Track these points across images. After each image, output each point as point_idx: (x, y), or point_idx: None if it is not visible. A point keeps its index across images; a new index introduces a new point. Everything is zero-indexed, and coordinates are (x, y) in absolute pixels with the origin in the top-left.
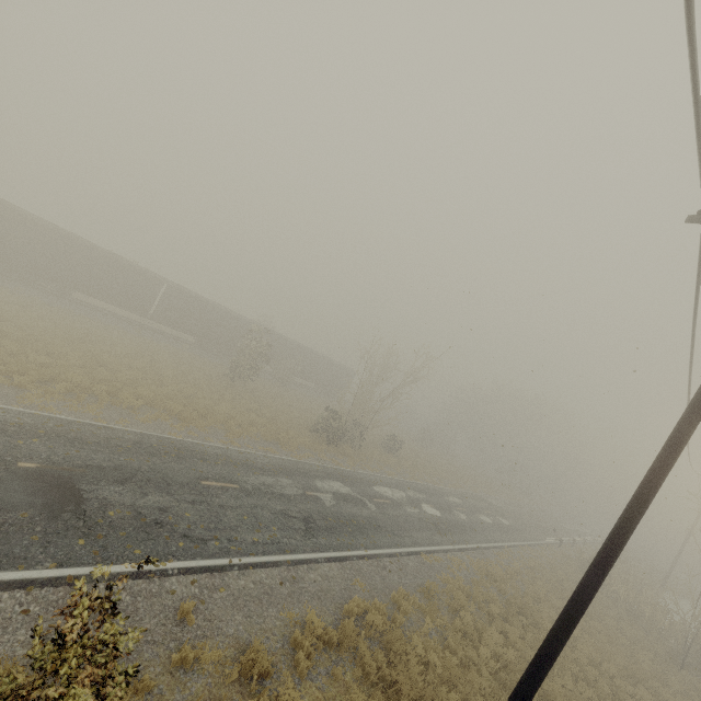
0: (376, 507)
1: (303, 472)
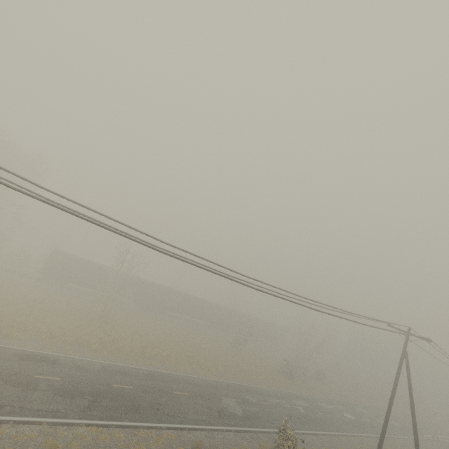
0: (321, 413)
1: (286, 396)
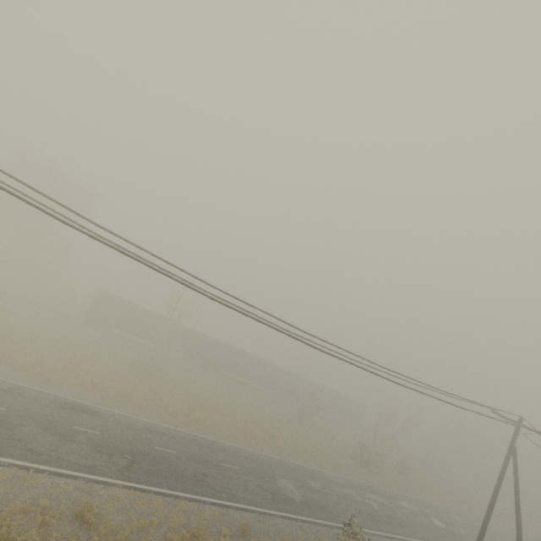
0: (401, 514)
1: (358, 487)
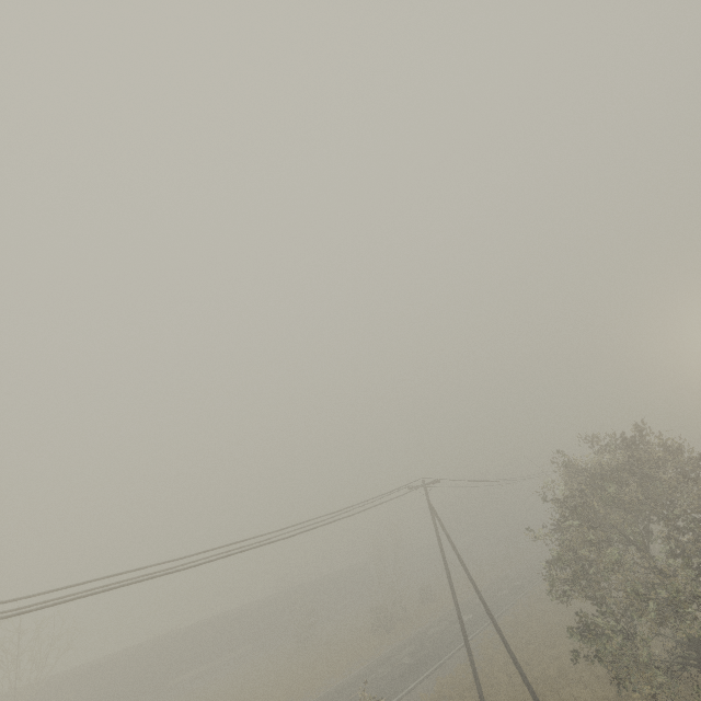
0: (433, 642)
1: (386, 659)
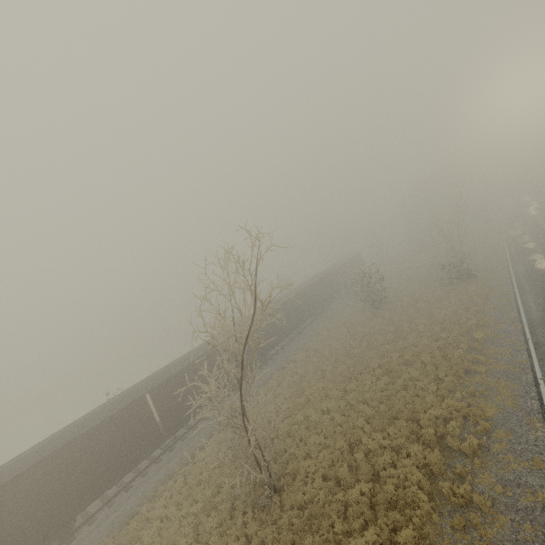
0: None
1: (542, 288)
